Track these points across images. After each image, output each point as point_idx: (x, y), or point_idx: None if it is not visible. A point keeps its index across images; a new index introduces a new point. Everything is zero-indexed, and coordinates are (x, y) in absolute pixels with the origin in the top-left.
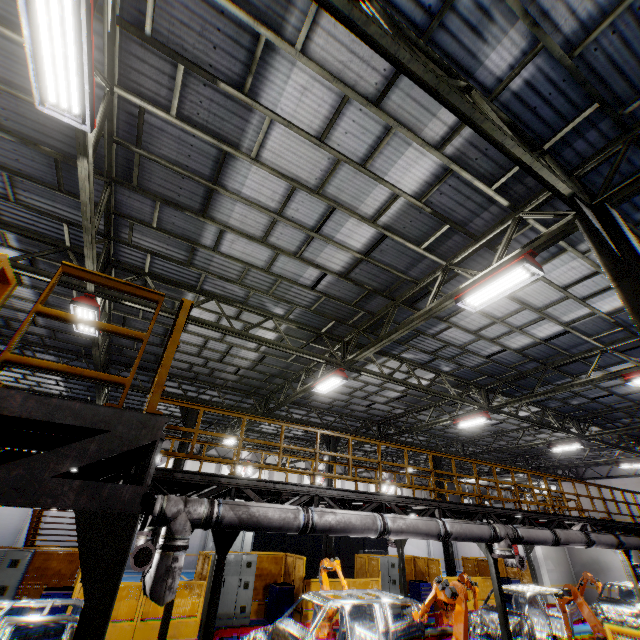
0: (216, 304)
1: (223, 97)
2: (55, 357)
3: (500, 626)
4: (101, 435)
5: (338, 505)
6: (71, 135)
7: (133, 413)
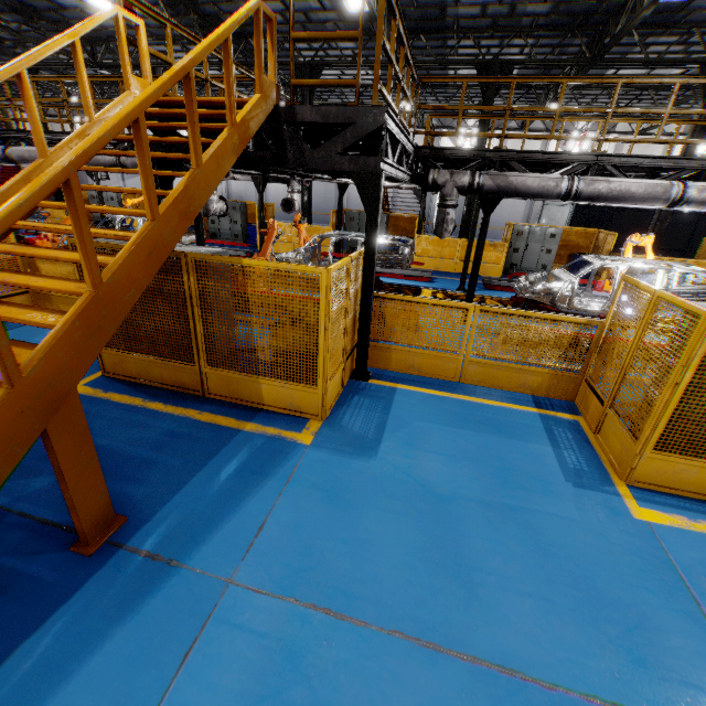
0: None
1: None
2: (353, 44)
3: None
4: (351, 127)
5: (624, 174)
6: None
7: (364, 108)
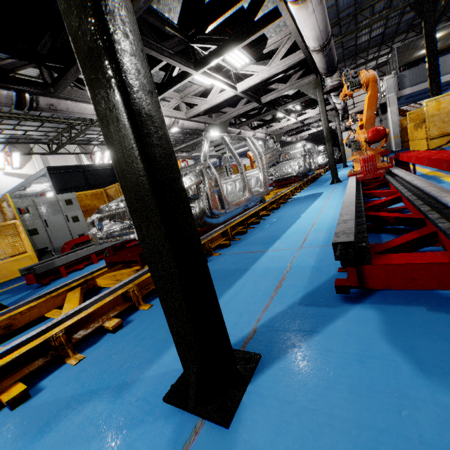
0: None
1: None
2: None
3: (326, 143)
4: None
5: None
6: None
7: None
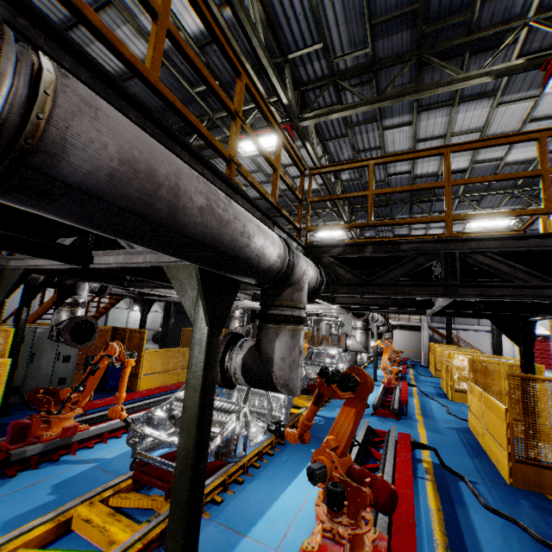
0: (327, 160)
1: (543, 72)
2: None
3: (374, 357)
4: None
5: None
6: (453, 8)
7: None
